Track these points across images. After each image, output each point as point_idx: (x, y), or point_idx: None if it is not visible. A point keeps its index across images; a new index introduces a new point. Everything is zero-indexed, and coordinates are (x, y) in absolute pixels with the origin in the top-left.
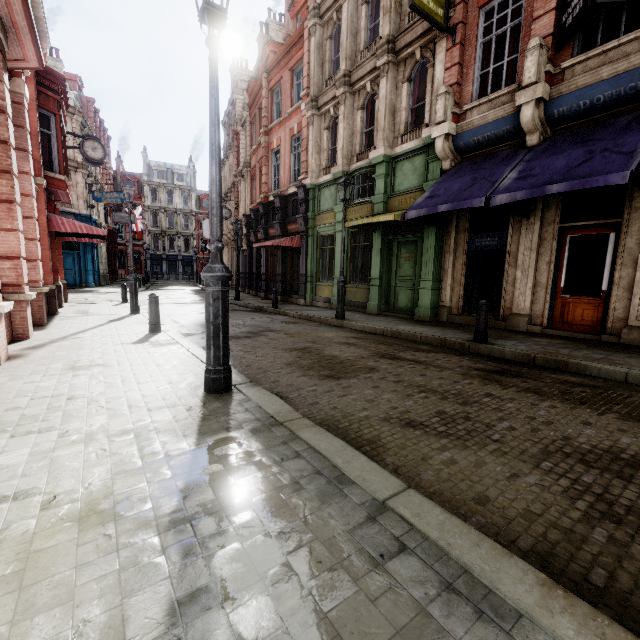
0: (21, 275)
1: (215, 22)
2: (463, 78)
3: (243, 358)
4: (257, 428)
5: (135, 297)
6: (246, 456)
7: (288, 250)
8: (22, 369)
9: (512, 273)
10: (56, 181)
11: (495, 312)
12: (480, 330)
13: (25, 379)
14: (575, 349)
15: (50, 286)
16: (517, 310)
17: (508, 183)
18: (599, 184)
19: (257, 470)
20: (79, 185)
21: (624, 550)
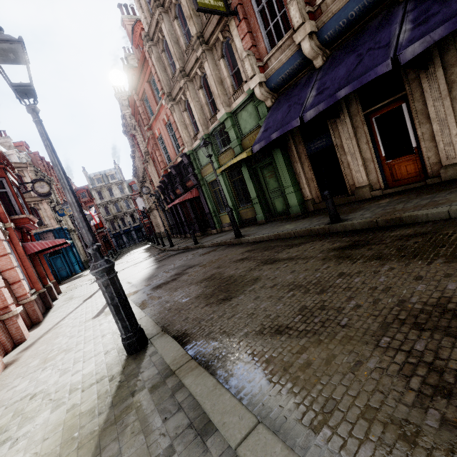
0: (5, 300)
1: (29, 94)
2: (255, 40)
3: (167, 303)
4: (155, 384)
5: None
6: (139, 424)
7: (193, 200)
8: (11, 375)
9: (345, 159)
10: (21, 220)
11: (345, 191)
12: (332, 214)
13: (9, 386)
14: (407, 201)
15: (41, 291)
16: (359, 184)
17: (311, 101)
18: (372, 77)
19: (143, 440)
20: (47, 211)
21: (456, 434)
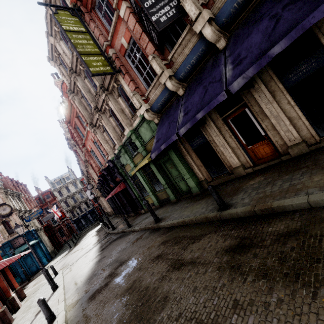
0: None
1: None
2: (137, 84)
3: None
4: None
5: (51, 280)
6: None
7: (123, 190)
8: None
9: (219, 149)
10: None
11: (226, 170)
12: (219, 203)
13: None
14: (273, 183)
15: (0, 310)
16: (234, 165)
17: (181, 120)
18: (216, 104)
19: None
20: (16, 220)
21: None
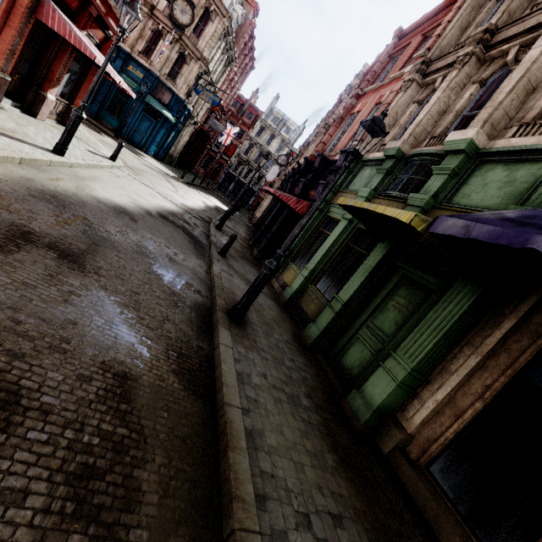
0: None
1: None
2: None
3: None
4: None
5: (67, 136)
6: None
7: (295, 214)
8: None
9: None
10: None
11: (495, 540)
12: None
13: None
14: None
15: None
16: None
17: None
18: None
19: None
20: (192, 73)
21: None
